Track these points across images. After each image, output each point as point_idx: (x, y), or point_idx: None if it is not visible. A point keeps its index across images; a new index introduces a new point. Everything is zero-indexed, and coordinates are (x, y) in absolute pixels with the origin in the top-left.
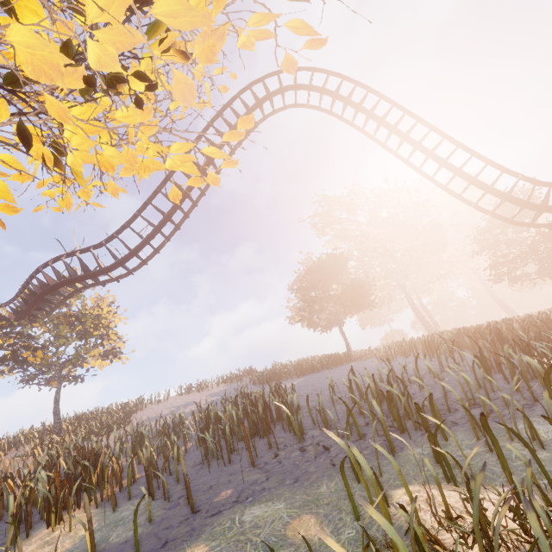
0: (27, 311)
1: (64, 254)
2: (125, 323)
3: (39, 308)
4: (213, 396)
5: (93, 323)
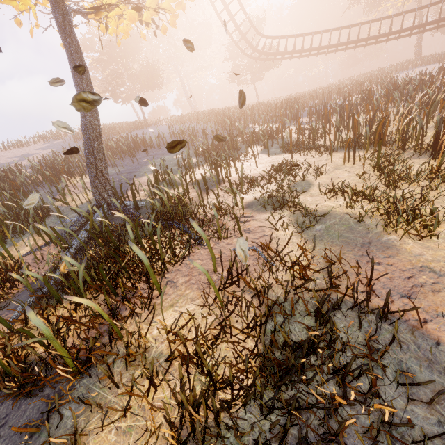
0: None
1: None
2: None
3: None
4: (46, 149)
5: None
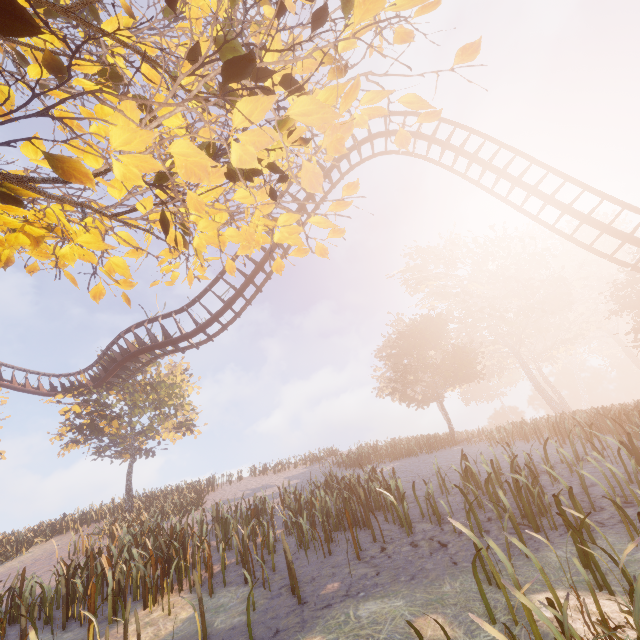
0: (105, 379)
1: (146, 320)
2: (198, 392)
3: (116, 375)
4: (292, 479)
5: (167, 392)
